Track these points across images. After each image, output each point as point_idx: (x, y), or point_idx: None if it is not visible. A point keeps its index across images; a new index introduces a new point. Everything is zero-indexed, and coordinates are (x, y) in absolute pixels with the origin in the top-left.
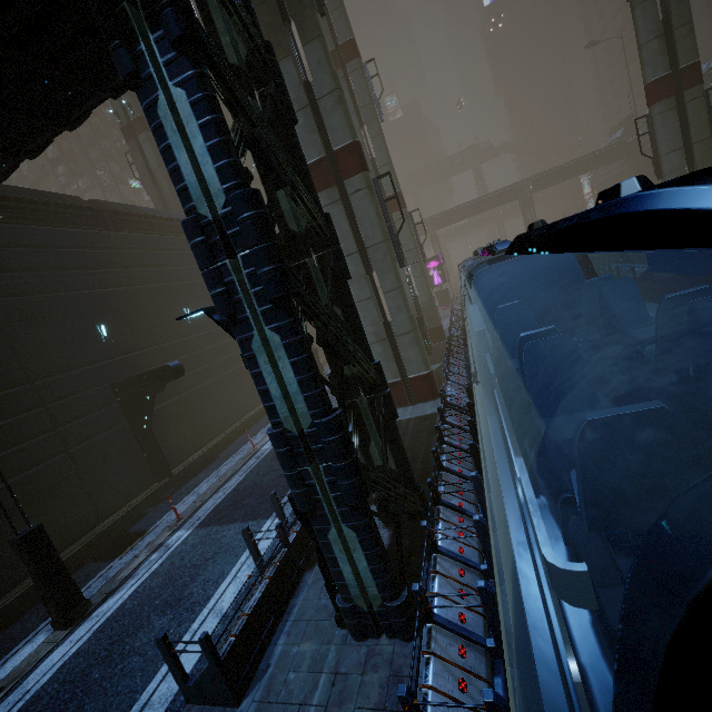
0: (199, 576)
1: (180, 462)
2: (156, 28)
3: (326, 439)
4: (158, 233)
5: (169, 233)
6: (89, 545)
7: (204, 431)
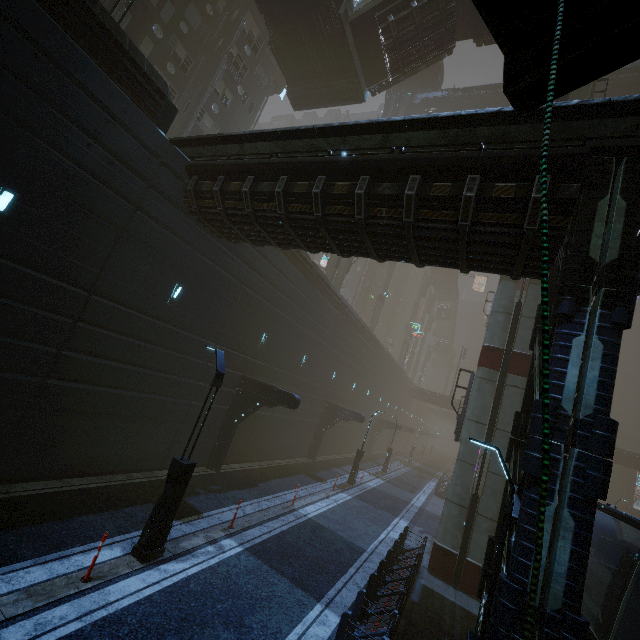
0: (257, 612)
1: (224, 462)
2: (606, 308)
3: (569, 636)
4: (327, 300)
5: (331, 303)
6: (152, 485)
7: (251, 450)
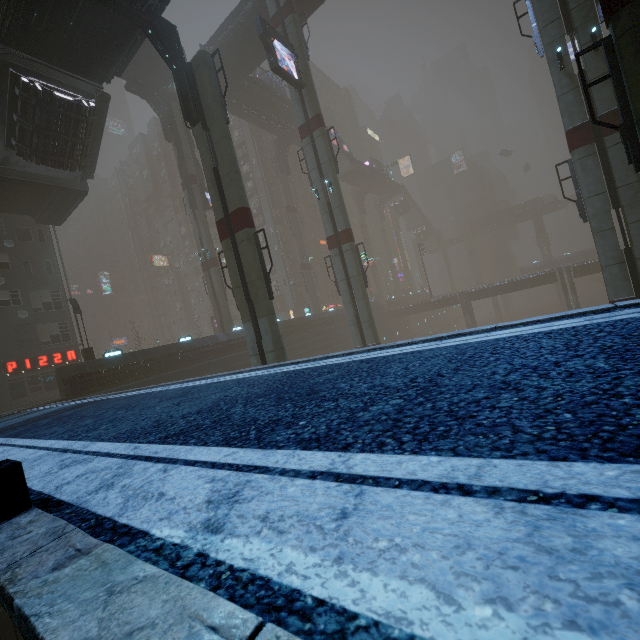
0: None
1: None
2: None
3: None
4: (199, 359)
5: (208, 356)
6: None
7: None
